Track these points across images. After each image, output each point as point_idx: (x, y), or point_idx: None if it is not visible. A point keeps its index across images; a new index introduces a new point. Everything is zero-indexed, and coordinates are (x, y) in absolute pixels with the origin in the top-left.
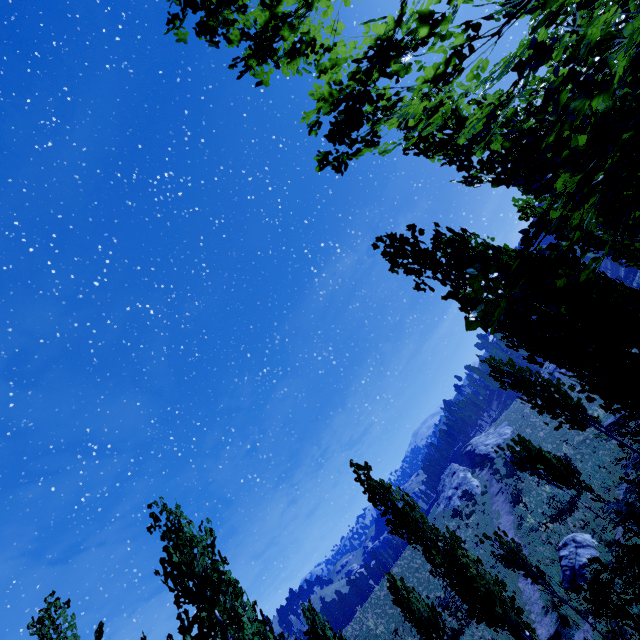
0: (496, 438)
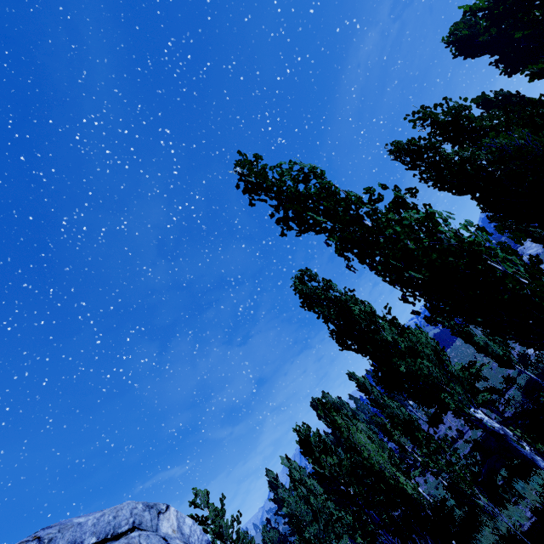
0: (537, 248)
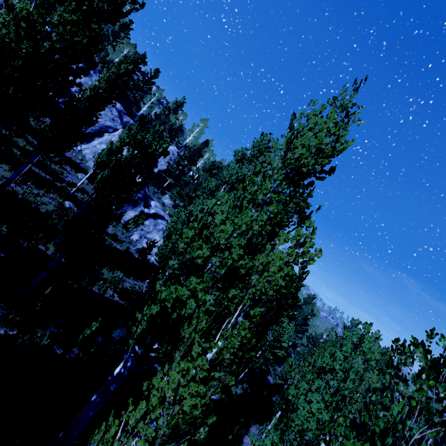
0: None
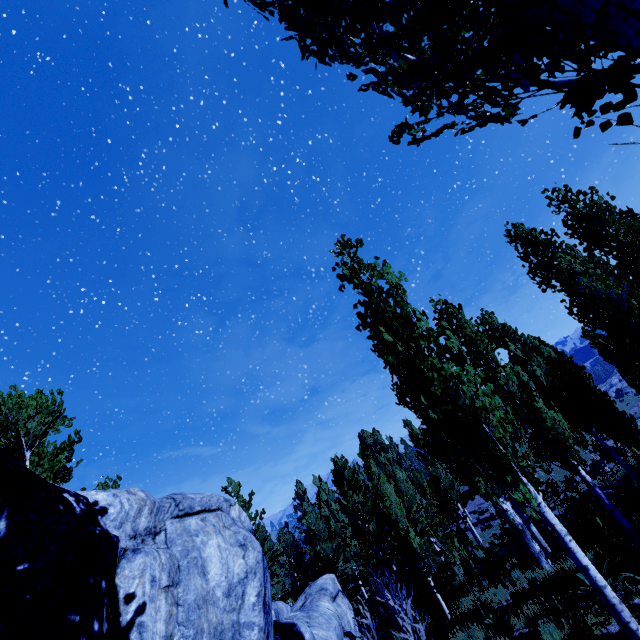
0: None
